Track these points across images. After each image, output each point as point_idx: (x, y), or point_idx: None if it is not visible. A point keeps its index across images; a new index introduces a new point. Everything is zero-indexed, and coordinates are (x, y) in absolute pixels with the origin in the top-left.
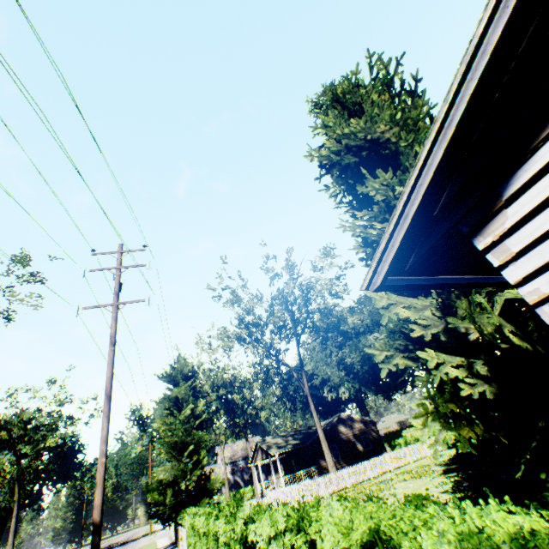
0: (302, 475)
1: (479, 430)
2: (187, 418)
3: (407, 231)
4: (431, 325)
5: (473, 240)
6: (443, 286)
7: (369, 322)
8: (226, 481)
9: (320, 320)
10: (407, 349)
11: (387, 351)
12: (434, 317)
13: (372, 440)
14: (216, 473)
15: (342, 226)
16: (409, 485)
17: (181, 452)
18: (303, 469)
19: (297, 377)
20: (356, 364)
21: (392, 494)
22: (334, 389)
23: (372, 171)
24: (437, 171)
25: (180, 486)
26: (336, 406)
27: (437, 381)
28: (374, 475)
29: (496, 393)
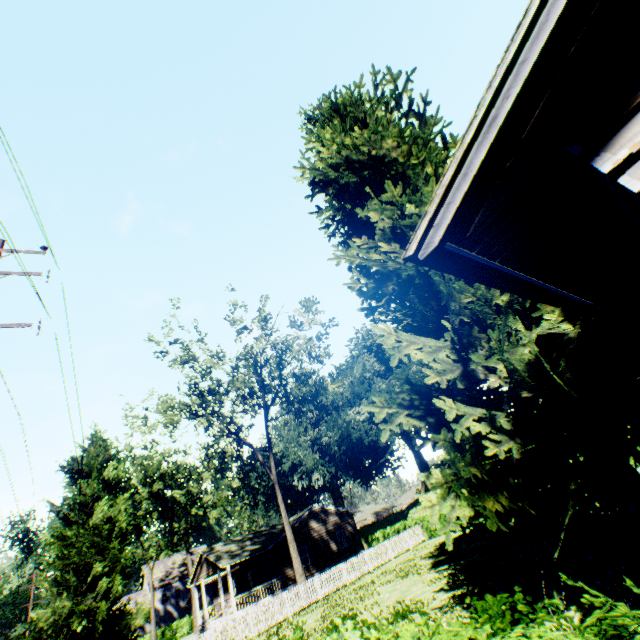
0: (261, 592)
1: (505, 500)
2: (98, 525)
3: (492, 145)
4: (447, 370)
5: (592, 162)
6: (503, 278)
7: (350, 394)
8: (153, 614)
9: (296, 387)
10: (412, 405)
11: (389, 408)
12: (449, 361)
13: (349, 536)
14: (137, 604)
15: (336, 256)
16: (396, 588)
17: (83, 579)
18: (262, 583)
19: (262, 461)
20: (334, 444)
21: (377, 602)
22: (306, 476)
23: (375, 196)
24: (554, 35)
25: (75, 633)
26: (307, 497)
27: (459, 437)
28: (351, 580)
29: (522, 451)
